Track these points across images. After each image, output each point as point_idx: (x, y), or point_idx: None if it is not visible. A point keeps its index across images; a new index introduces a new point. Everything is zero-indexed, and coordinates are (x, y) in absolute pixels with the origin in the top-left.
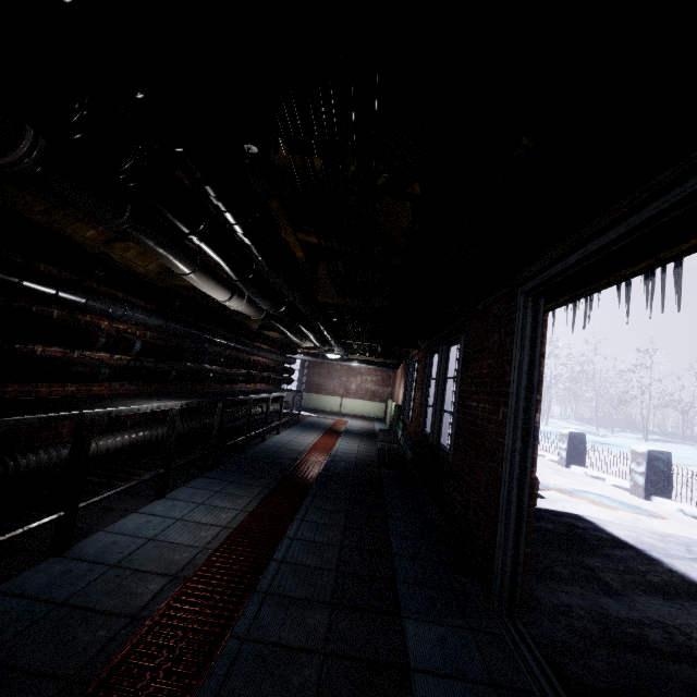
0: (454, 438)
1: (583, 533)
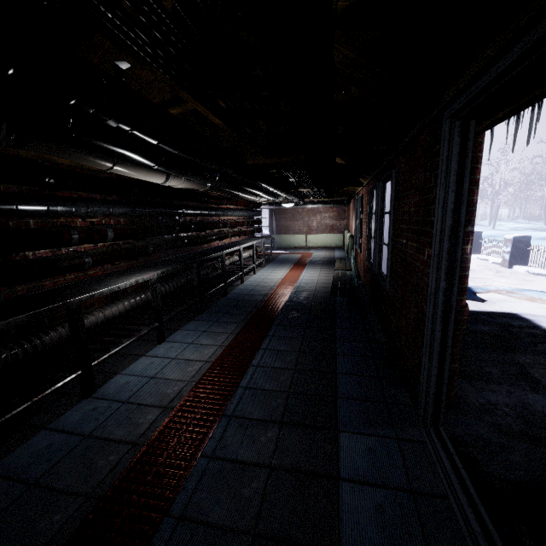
0: (390, 270)
1: (517, 331)
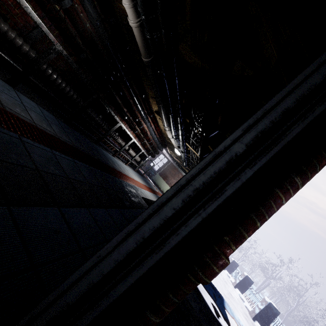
0: None
1: None
